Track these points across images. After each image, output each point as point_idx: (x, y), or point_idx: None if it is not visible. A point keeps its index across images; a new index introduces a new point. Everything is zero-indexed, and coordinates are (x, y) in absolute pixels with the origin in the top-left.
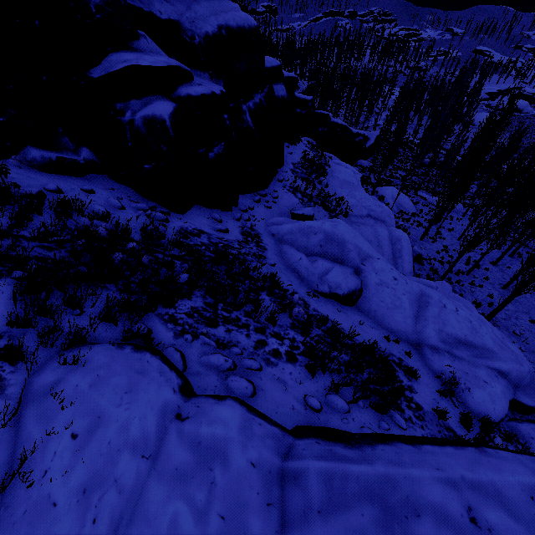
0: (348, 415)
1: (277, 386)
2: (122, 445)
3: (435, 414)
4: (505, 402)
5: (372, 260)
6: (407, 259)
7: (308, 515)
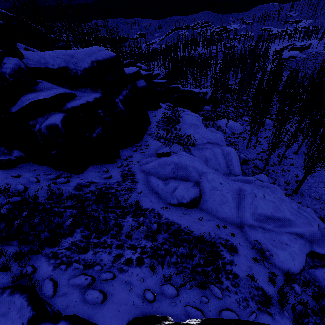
0: (176, 298)
1: (124, 288)
2: None
3: (248, 278)
4: (301, 257)
5: (205, 174)
6: (236, 164)
7: None
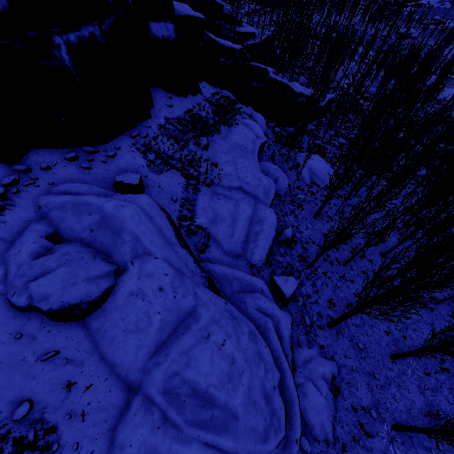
0: None
1: None
2: None
3: None
4: None
5: (146, 259)
6: (261, 245)
7: None
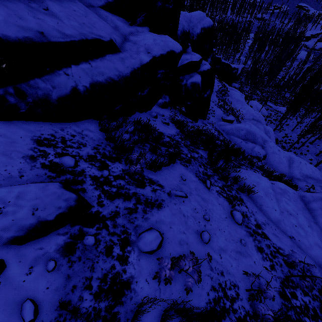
0: None
1: None
2: (267, 187)
3: None
4: None
5: (268, 142)
6: (273, 141)
7: (310, 201)
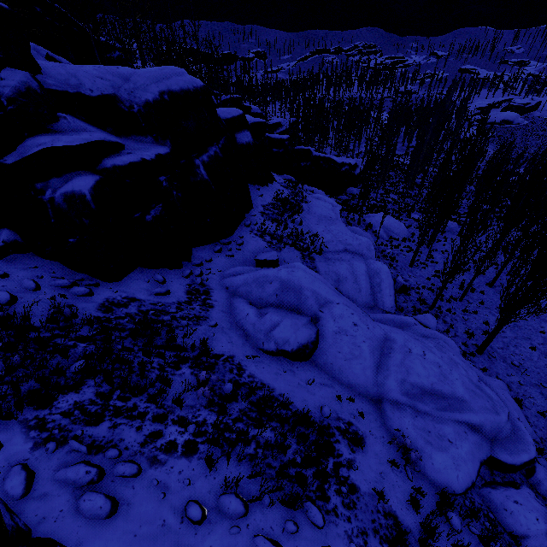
0: (242, 521)
1: (152, 495)
2: None
3: (374, 495)
4: (472, 466)
5: (331, 305)
6: (387, 293)
7: None
